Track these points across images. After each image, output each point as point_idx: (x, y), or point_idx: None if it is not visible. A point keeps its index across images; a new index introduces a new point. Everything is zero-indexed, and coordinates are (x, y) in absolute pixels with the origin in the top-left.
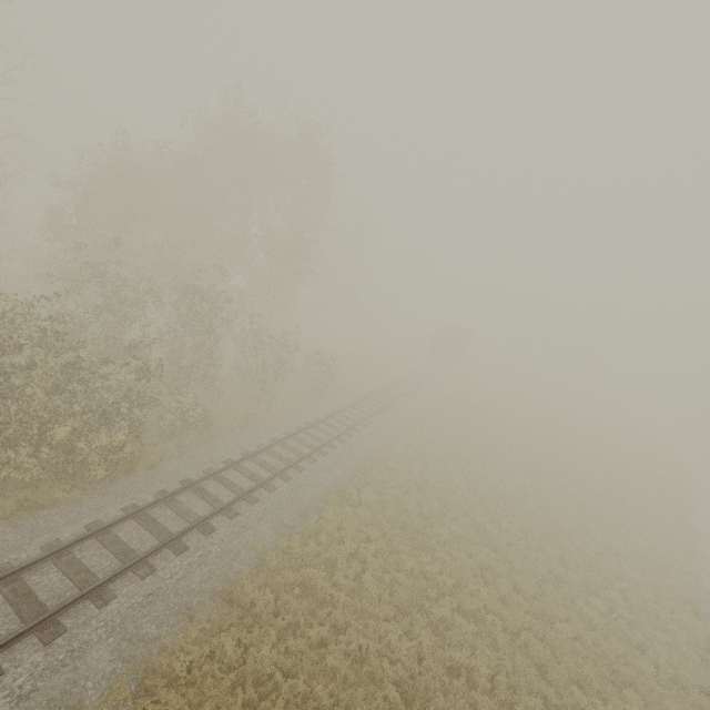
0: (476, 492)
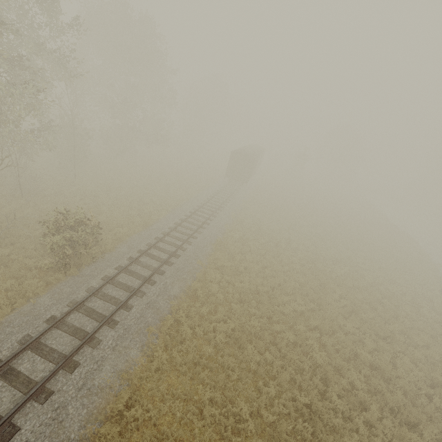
0: (264, 417)
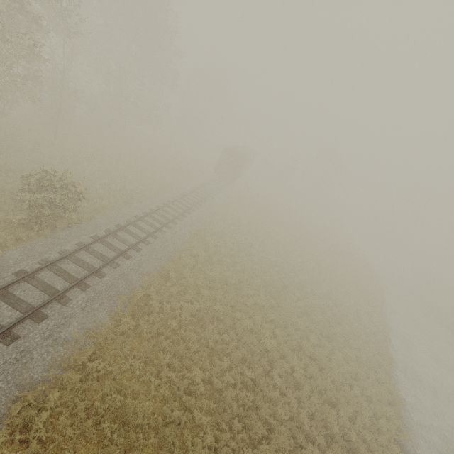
0: (214, 384)
